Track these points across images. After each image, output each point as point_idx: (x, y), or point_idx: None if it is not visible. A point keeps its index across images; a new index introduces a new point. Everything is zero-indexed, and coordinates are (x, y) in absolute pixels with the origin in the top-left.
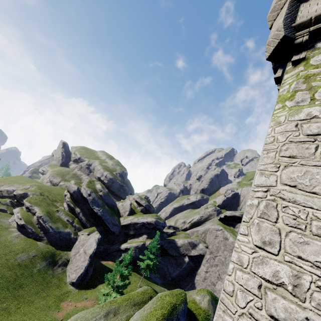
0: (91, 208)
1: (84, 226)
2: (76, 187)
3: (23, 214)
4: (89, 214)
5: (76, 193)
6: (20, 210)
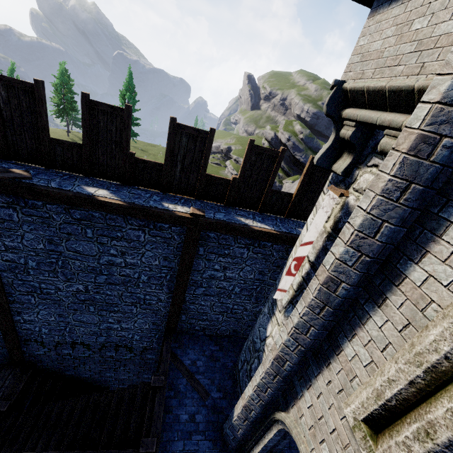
0: (291, 155)
1: (287, 175)
2: (273, 133)
3: (234, 166)
4: (290, 162)
5: (274, 140)
6: (230, 163)
